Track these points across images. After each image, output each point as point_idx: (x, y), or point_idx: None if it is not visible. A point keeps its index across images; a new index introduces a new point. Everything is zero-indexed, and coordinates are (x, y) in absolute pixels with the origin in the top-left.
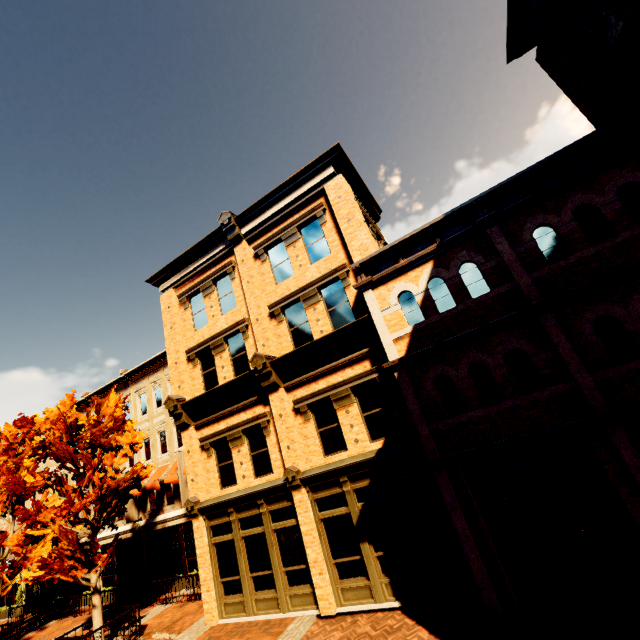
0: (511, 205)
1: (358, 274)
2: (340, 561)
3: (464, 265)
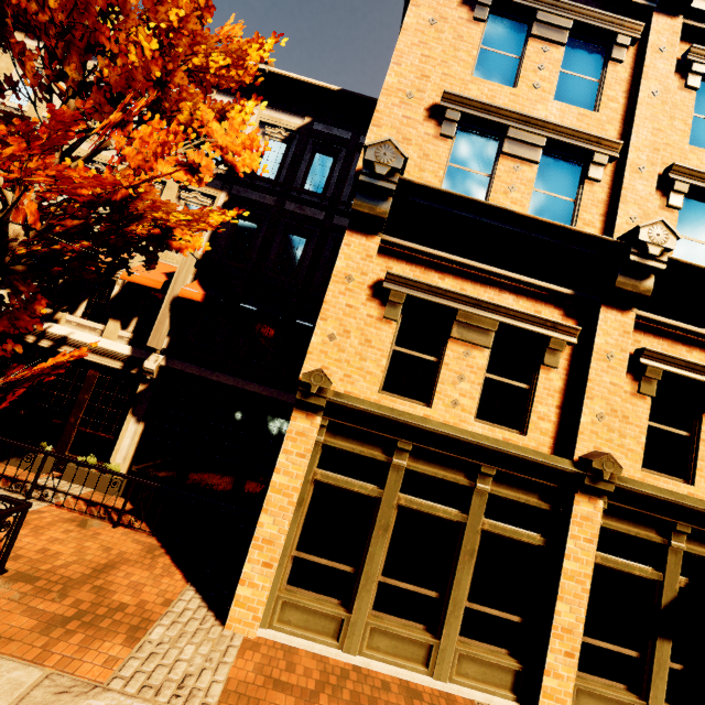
0: None
1: None
2: (595, 644)
3: None
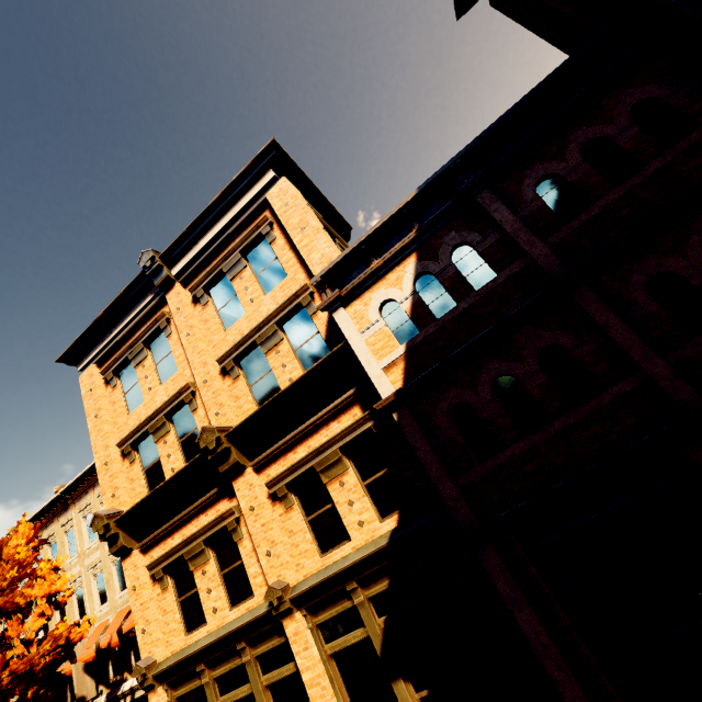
0: (500, 160)
1: (322, 291)
2: None
3: (457, 251)
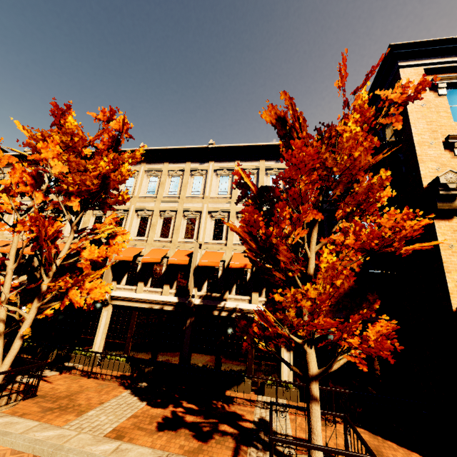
0: None
1: None
2: None
3: None
